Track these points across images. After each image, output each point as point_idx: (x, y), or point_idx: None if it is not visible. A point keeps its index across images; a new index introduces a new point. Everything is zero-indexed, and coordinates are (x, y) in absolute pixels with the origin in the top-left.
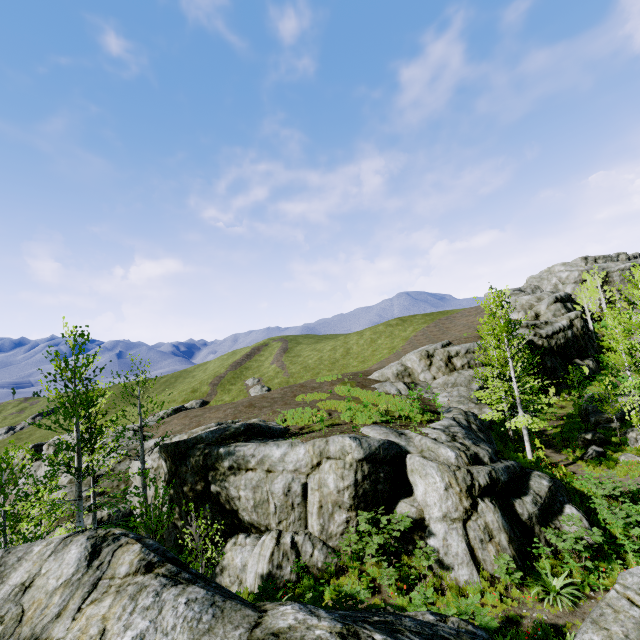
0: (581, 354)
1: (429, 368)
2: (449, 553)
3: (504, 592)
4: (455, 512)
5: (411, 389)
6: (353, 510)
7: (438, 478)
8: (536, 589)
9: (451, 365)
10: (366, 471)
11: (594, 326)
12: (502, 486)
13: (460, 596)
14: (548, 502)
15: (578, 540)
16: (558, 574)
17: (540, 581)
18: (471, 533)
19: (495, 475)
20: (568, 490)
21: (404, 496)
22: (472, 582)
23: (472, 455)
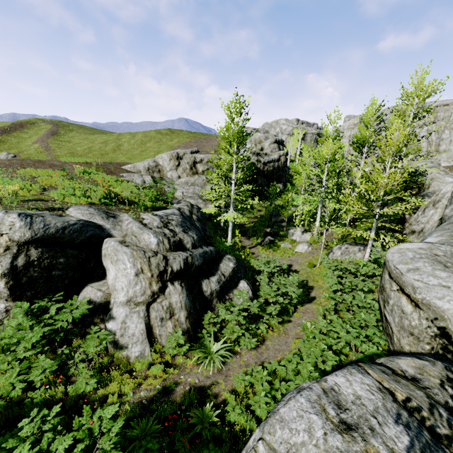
0: (278, 180)
1: (177, 168)
2: (125, 335)
3: (170, 361)
4: (141, 296)
5: (157, 182)
6: (13, 300)
7: (129, 264)
8: (197, 357)
9: (195, 169)
10: (34, 256)
11: (289, 165)
12: (195, 269)
13: (127, 371)
14: (229, 280)
15: (241, 311)
16: (219, 337)
17: (203, 347)
18: (153, 314)
19: (191, 260)
20: (246, 266)
21: (95, 280)
22: (143, 357)
23: (176, 242)
